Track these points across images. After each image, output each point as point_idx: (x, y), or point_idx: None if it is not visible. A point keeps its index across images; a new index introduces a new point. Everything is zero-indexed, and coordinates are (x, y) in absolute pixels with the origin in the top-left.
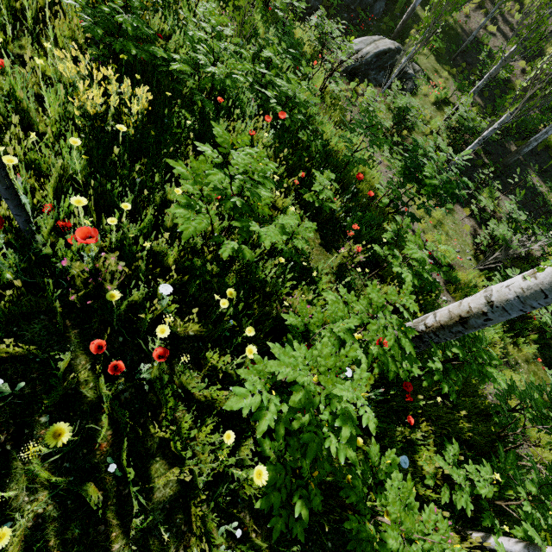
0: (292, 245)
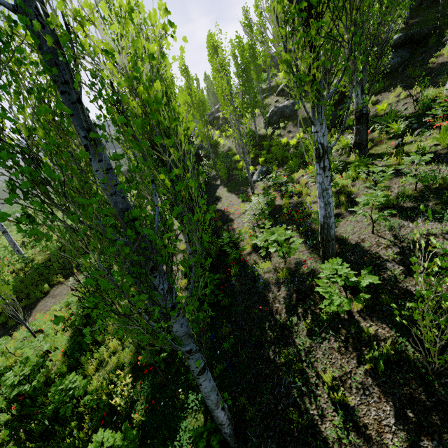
0: (28, 253)
